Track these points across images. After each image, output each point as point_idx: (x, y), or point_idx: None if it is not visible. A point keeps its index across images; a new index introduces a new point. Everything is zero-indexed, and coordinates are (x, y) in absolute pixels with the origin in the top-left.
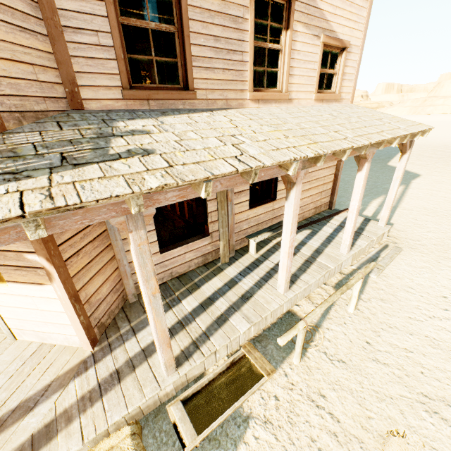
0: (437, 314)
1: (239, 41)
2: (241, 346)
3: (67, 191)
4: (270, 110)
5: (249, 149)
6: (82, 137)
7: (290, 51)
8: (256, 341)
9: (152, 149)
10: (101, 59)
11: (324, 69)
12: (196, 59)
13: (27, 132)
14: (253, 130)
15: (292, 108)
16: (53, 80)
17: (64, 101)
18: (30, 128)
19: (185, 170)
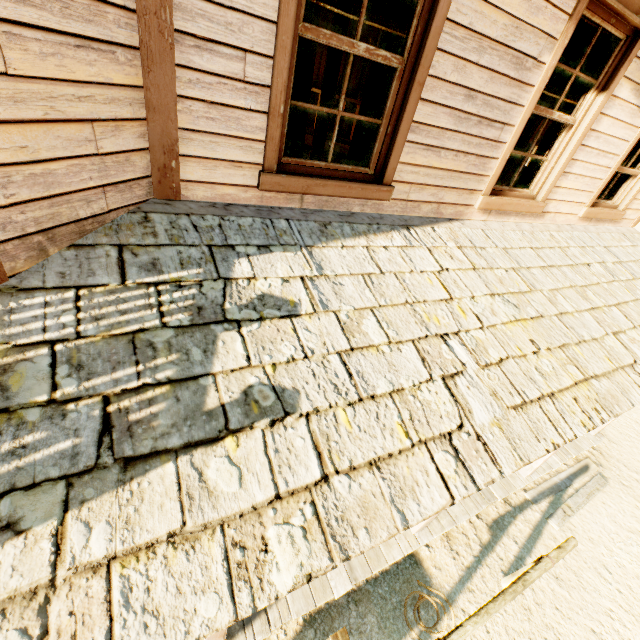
0: (637, 639)
1: (509, 104)
2: (327, 602)
3: (86, 615)
4: (506, 236)
5: (474, 399)
6: (161, 321)
7: (587, 132)
8: (352, 600)
9: (293, 392)
10: (237, 108)
11: (622, 166)
12: (417, 128)
13: (49, 288)
14: (479, 317)
15: (540, 233)
16: (130, 145)
17: (144, 183)
18: (60, 272)
19: (353, 499)
